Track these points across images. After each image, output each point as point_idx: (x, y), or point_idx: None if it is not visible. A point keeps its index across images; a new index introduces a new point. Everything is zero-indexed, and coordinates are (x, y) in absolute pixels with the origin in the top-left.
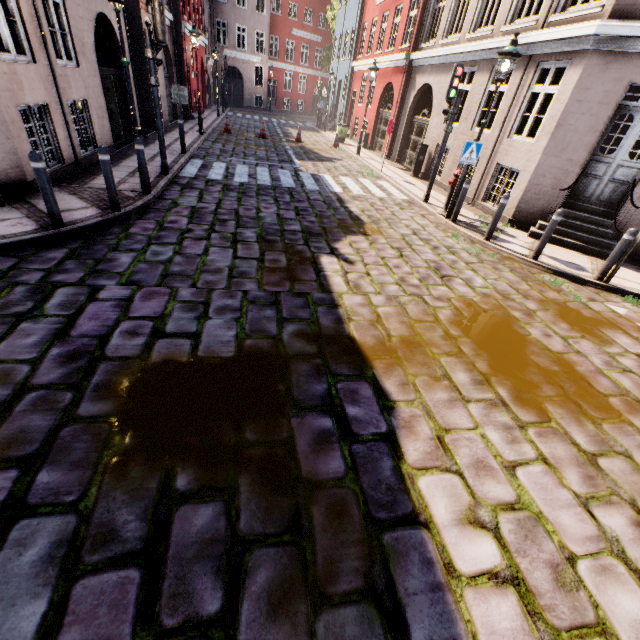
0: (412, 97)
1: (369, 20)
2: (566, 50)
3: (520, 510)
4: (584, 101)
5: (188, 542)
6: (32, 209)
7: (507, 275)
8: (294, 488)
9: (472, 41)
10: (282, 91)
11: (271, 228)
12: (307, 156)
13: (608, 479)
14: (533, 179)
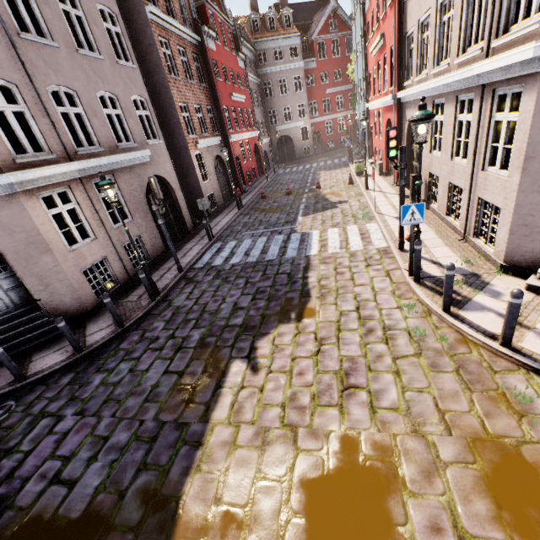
0: (405, 129)
1: (371, 69)
2: (513, 76)
3: None
4: None
5: None
6: (82, 333)
7: (445, 379)
8: None
9: (436, 75)
10: (325, 136)
11: (217, 325)
12: (314, 207)
13: None
14: (516, 219)
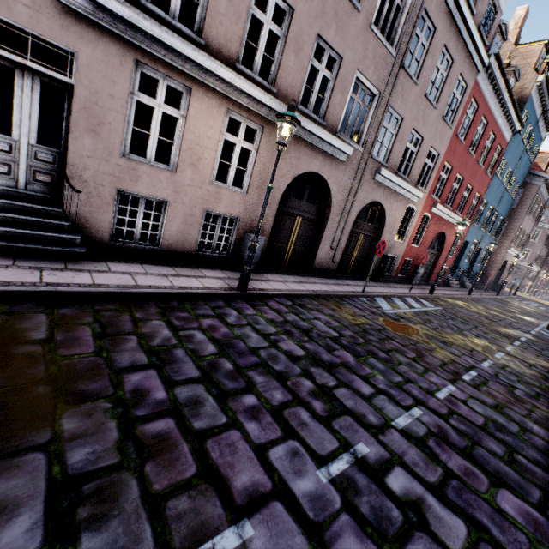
0: None
1: None
2: None
3: None
4: None
5: None
6: None
7: (518, 294)
8: None
9: None
10: None
11: None
12: None
13: None
14: None
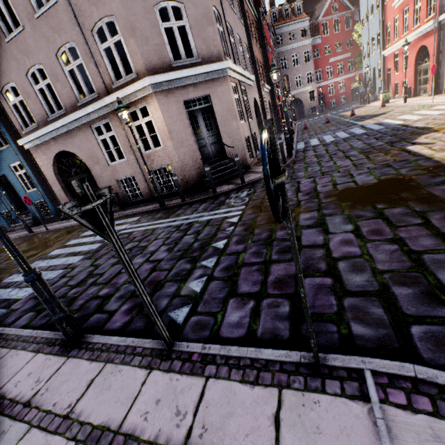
0: None
1: (390, 21)
2: None
3: None
4: None
5: (395, 214)
6: (254, 172)
7: None
8: (440, 201)
9: None
10: (328, 97)
11: (364, 148)
12: (364, 118)
13: None
14: None
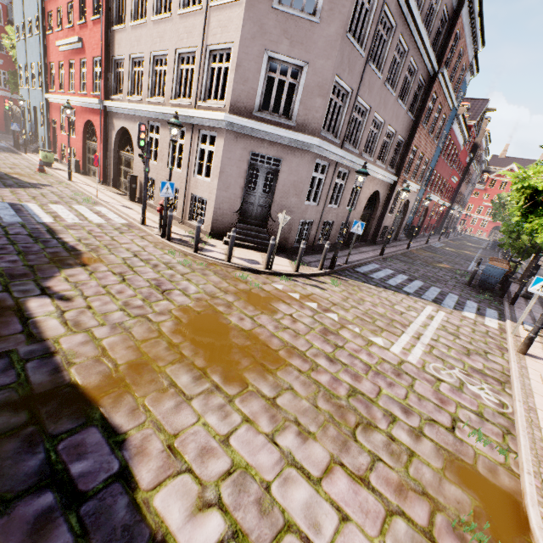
0: (114, 135)
1: (55, 61)
2: (213, 126)
3: (235, 471)
4: (231, 158)
5: None
6: None
7: (213, 278)
8: None
9: (152, 104)
10: None
11: None
12: (2, 182)
13: (283, 411)
14: (217, 205)
